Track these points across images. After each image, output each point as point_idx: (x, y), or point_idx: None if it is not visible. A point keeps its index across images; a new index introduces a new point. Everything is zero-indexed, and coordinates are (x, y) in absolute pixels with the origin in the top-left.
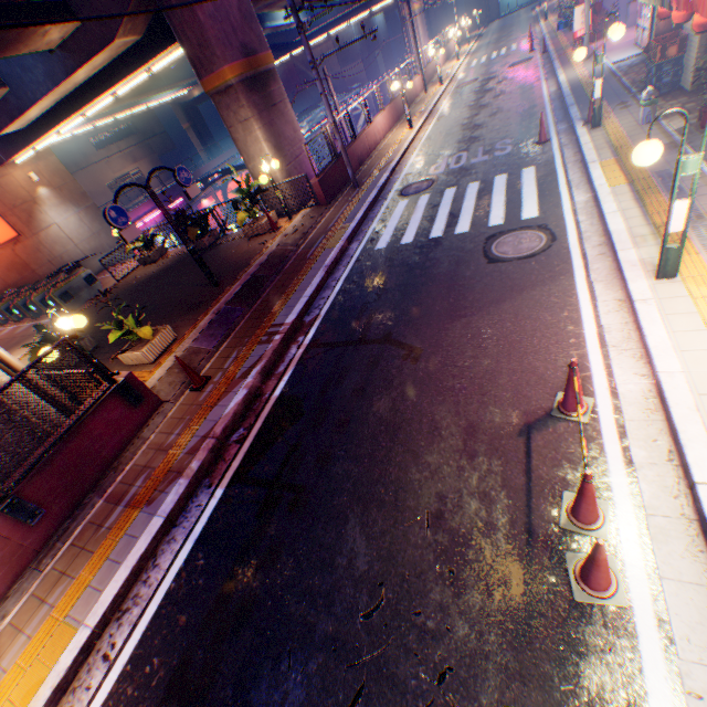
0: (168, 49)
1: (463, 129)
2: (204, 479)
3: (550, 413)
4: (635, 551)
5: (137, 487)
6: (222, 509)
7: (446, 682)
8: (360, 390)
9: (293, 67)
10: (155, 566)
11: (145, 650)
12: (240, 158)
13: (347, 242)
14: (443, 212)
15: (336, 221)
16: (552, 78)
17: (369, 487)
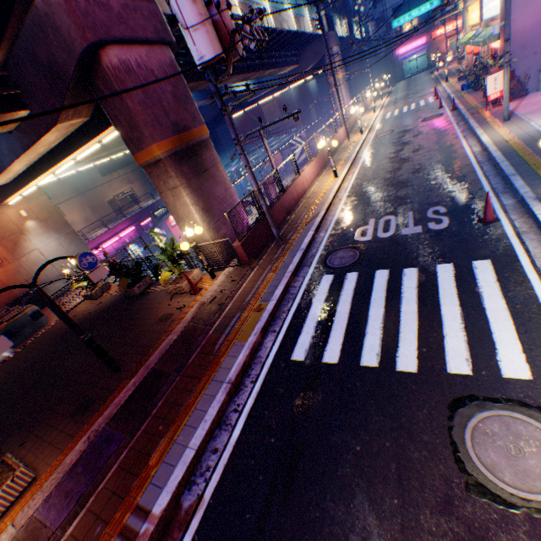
0: (110, 127)
1: (386, 184)
2: None
3: None
4: None
5: None
6: None
7: None
8: None
9: (247, 118)
10: None
11: None
12: None
13: (261, 333)
14: (376, 313)
15: (255, 291)
16: (472, 136)
17: None
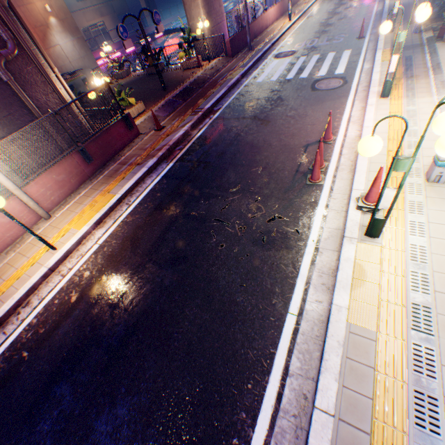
0: None
1: (320, 26)
2: (164, 161)
3: (318, 141)
4: (331, 174)
5: (133, 161)
6: (173, 169)
7: (258, 202)
8: (239, 134)
9: None
10: (144, 183)
11: (144, 202)
12: (176, 25)
13: (241, 77)
14: (296, 68)
15: (236, 66)
16: (382, 2)
17: (238, 162)
